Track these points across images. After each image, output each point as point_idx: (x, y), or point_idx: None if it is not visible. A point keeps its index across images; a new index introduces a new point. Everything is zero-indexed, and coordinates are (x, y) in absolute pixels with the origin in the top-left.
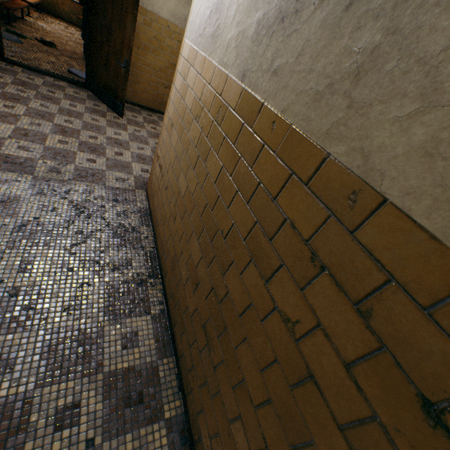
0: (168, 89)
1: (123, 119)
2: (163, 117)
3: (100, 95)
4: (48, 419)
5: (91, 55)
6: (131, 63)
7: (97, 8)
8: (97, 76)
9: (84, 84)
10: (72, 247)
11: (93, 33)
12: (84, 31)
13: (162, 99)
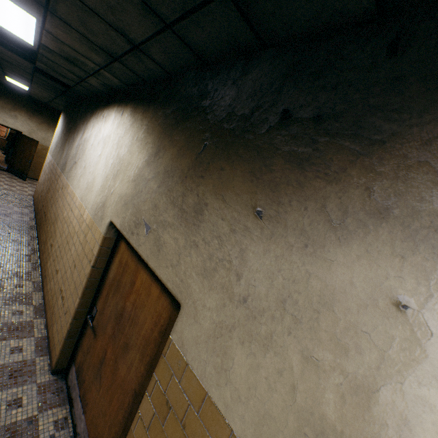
0: None
1: (26, 182)
2: None
3: (15, 173)
4: (1, 210)
5: (13, 158)
6: (34, 162)
7: (20, 144)
8: (15, 166)
9: (6, 170)
10: (4, 198)
11: (16, 151)
12: (6, 151)
13: None
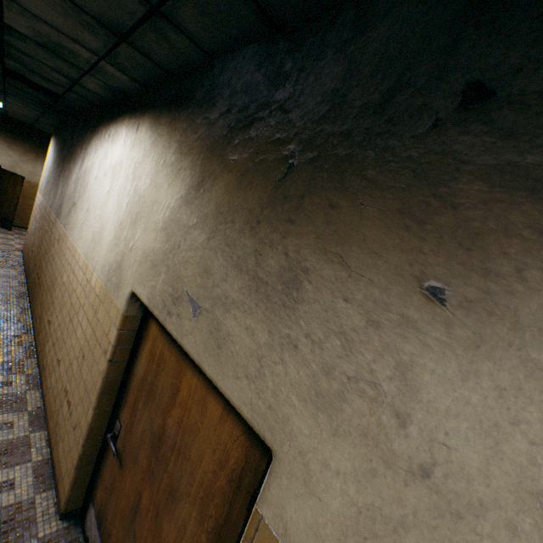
0: None
1: (12, 232)
2: None
3: None
4: None
5: None
6: (20, 205)
7: None
8: None
9: None
10: None
11: None
12: None
13: None
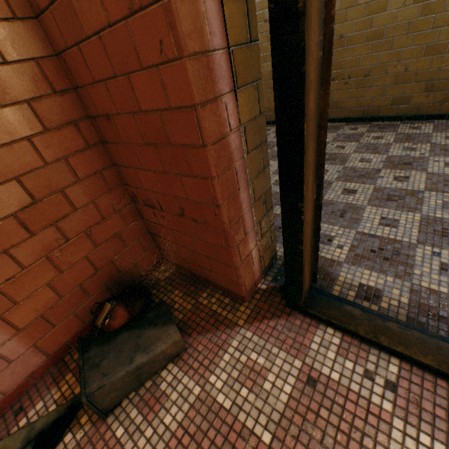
0: (336, 81)
1: None
2: (331, 125)
3: None
4: None
5: None
6: None
7: None
8: None
9: None
10: None
11: None
12: None
13: (330, 100)
